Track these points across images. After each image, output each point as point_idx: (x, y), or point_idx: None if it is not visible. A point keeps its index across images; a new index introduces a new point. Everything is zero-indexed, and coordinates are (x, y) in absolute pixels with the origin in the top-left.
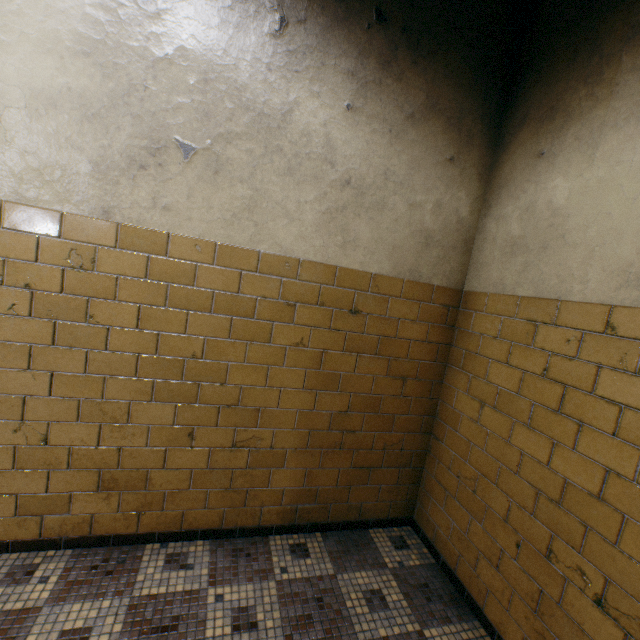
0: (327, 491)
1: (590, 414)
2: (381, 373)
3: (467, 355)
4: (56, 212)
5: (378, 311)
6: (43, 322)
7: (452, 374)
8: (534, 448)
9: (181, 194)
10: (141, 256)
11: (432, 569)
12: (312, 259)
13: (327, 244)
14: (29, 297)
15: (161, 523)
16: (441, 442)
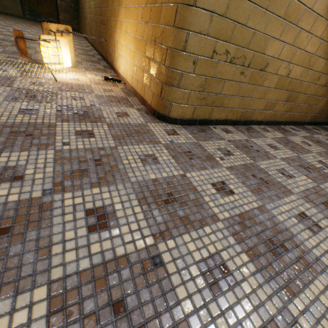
0: (326, 109)
1: None
2: None
3: None
4: None
5: None
6: None
7: None
8: None
9: None
10: None
11: None
12: None
13: None
14: None
15: (287, 118)
16: None
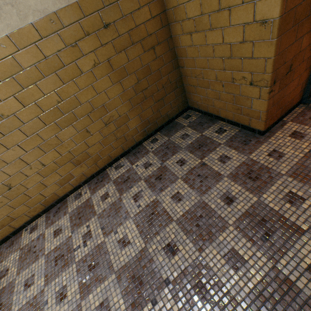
0: (152, 118)
1: None
2: (141, 53)
3: (174, 11)
4: None
5: (118, 17)
6: None
7: (173, 29)
8: (216, 39)
9: None
10: None
11: (201, 117)
12: (61, 7)
13: None
14: None
15: (105, 162)
16: (184, 68)
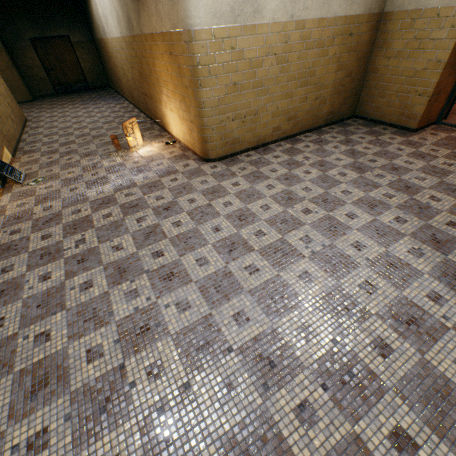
0: (335, 110)
1: (426, 46)
2: (354, 60)
3: (383, 42)
4: (281, 22)
5: (357, 32)
6: (277, 67)
7: (375, 53)
8: (407, 65)
9: (310, 0)
10: (299, 32)
11: (366, 123)
12: (341, 15)
13: (346, 6)
14: (275, 59)
15: (298, 130)
16: (369, 82)
